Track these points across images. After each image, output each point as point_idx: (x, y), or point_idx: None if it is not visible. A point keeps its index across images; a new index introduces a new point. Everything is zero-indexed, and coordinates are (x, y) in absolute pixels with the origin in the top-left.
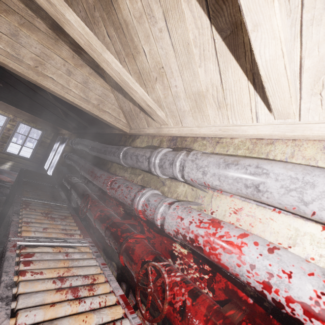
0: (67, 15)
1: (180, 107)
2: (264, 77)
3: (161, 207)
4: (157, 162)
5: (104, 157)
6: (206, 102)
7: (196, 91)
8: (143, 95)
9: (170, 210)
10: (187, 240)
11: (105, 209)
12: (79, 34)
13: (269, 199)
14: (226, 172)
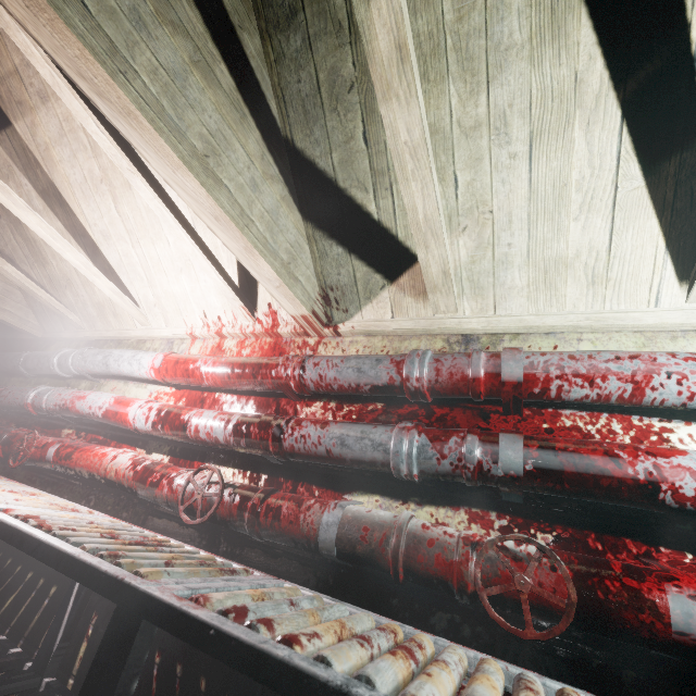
0: None
1: (90, 313)
2: (116, 302)
3: (48, 393)
4: (56, 360)
5: None
6: (107, 311)
7: (98, 302)
8: (50, 299)
9: (54, 392)
10: (61, 407)
11: None
12: None
13: (112, 370)
14: (96, 358)
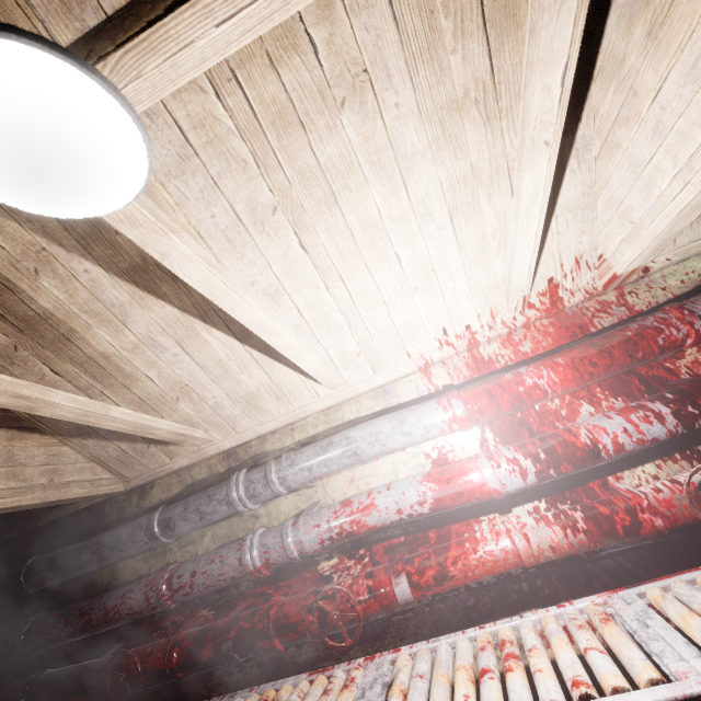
0: (54, 400)
1: (227, 415)
2: (313, 375)
3: (288, 536)
4: (243, 495)
5: (96, 567)
6: (262, 399)
7: (245, 393)
8: (171, 426)
9: (301, 529)
10: (335, 539)
11: (180, 636)
12: (72, 409)
13: (367, 456)
14: (328, 456)
